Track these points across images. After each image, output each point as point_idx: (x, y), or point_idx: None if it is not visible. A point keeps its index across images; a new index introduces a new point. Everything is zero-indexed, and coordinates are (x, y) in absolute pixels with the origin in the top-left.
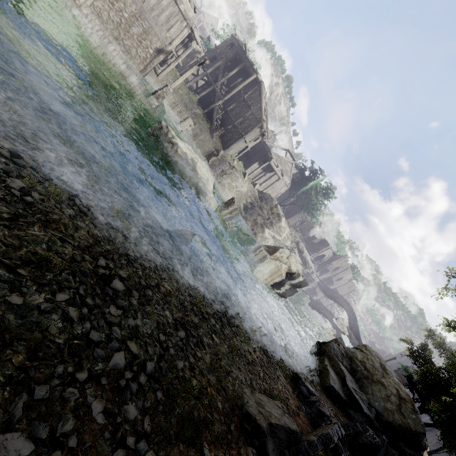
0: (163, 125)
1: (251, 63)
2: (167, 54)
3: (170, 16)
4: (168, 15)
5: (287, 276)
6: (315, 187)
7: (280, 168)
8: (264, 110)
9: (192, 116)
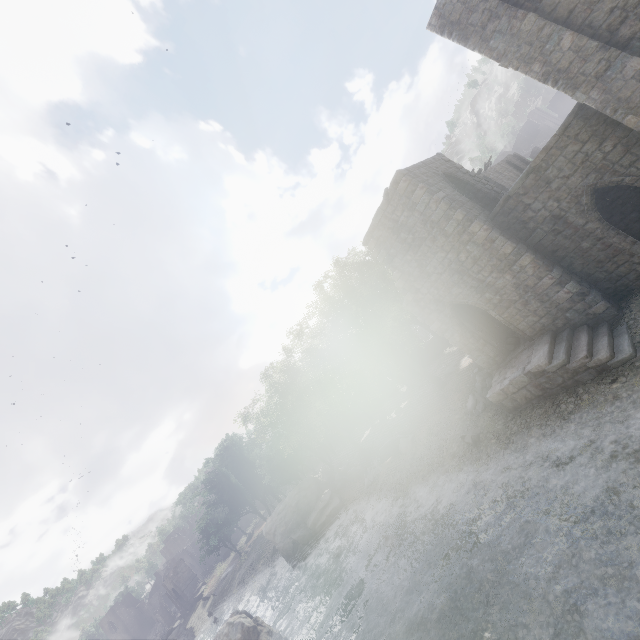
0: None
1: None
2: None
3: None
4: None
5: None
6: None
7: None
8: None
9: None
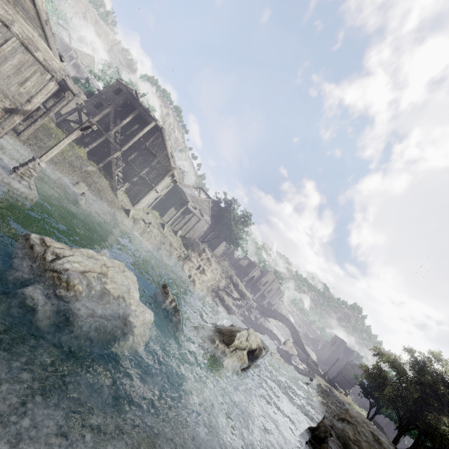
0: (34, 240)
1: (146, 109)
2: (27, 114)
3: (21, 66)
4: (17, 64)
5: (249, 356)
6: (234, 218)
7: (198, 208)
8: (171, 157)
9: (84, 176)
